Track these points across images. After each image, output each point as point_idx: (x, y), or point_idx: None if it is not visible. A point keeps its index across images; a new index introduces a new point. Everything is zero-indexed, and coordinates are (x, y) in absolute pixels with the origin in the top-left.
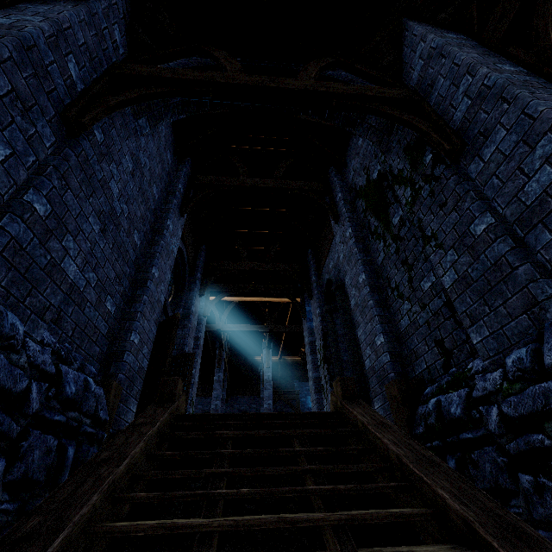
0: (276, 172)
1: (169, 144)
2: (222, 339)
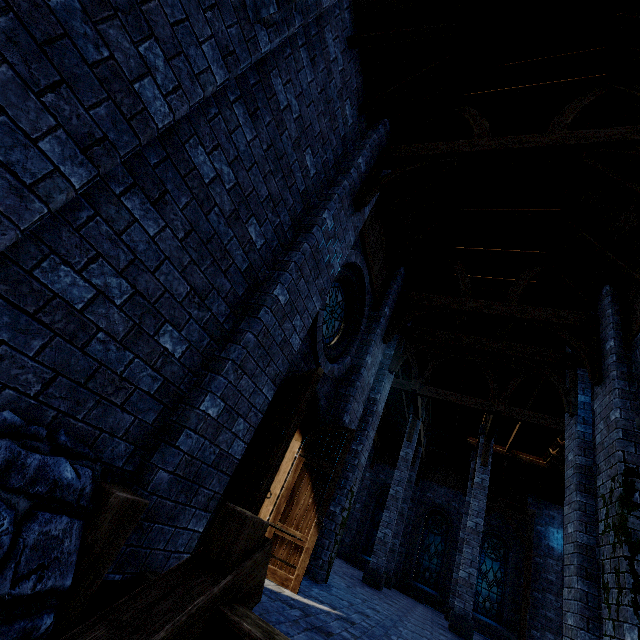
0: (554, 121)
1: (351, 91)
2: (417, 404)
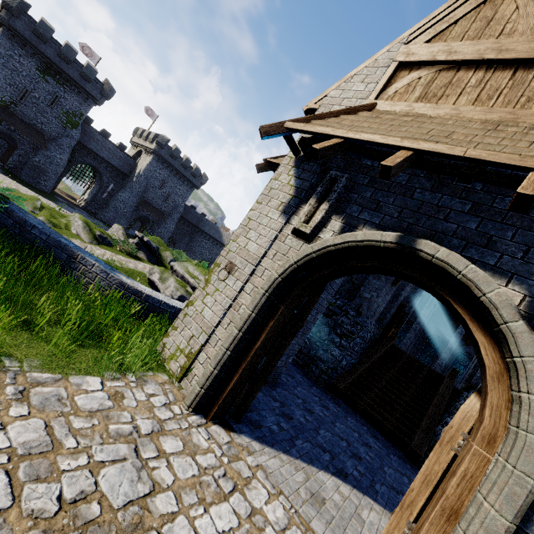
0: None
1: None
2: None
